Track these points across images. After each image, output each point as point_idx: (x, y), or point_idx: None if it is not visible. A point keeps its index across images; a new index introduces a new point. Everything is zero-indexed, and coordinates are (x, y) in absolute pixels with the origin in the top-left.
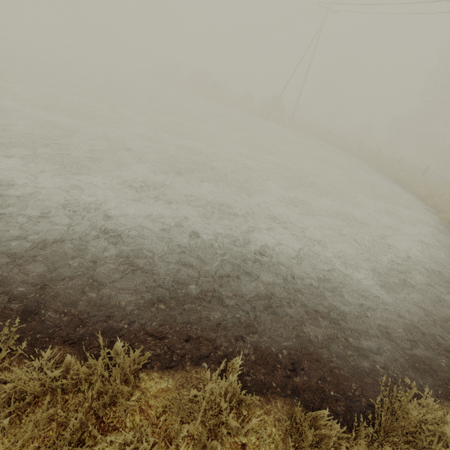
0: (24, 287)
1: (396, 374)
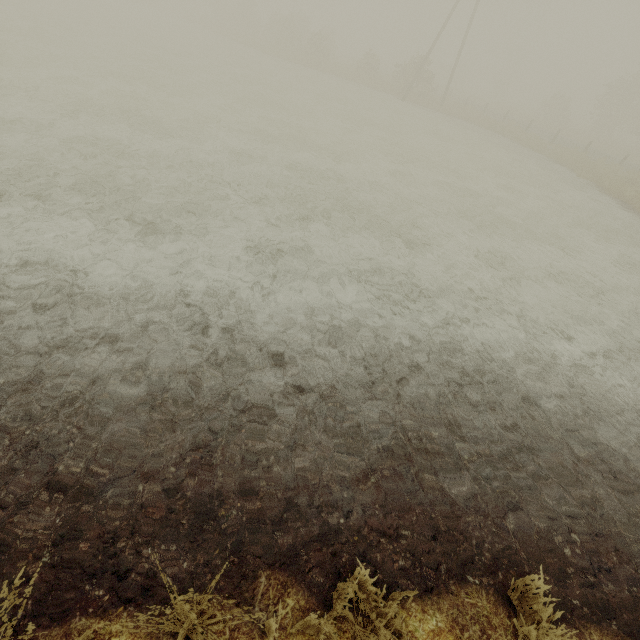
0: (175, 467)
1: None
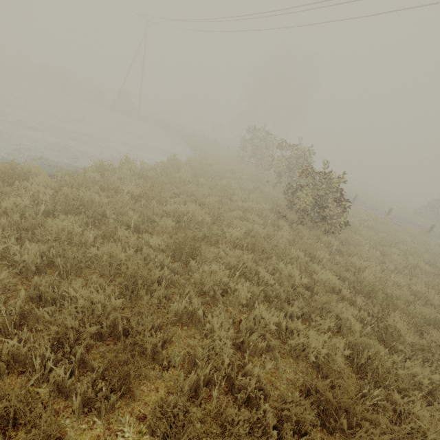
0: None
1: None
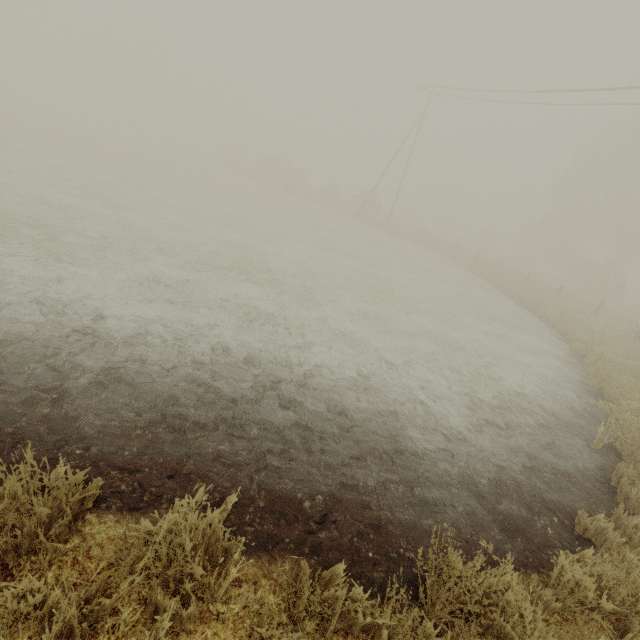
0: None
1: (470, 535)
